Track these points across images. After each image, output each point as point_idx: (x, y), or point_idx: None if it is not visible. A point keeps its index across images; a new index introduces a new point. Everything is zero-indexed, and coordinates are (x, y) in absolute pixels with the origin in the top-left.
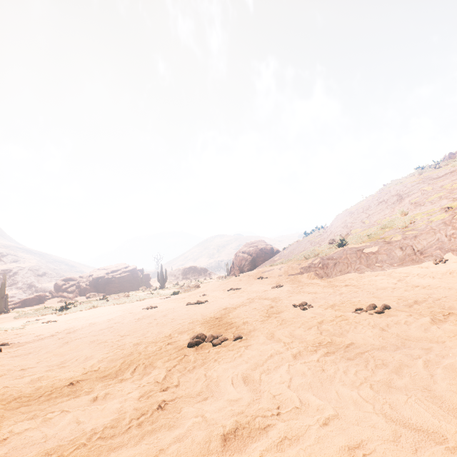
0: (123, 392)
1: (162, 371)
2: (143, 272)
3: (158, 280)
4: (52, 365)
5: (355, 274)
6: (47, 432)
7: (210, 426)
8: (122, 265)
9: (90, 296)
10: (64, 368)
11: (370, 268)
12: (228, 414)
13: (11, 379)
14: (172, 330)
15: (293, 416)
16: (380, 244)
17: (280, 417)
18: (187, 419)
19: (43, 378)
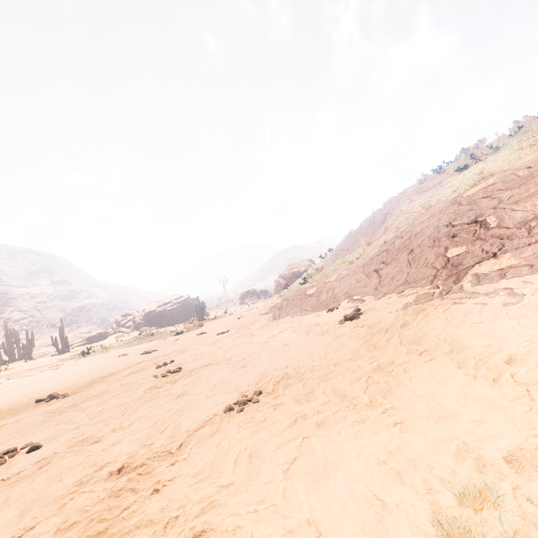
0: None
1: None
2: (193, 302)
3: (197, 312)
4: None
5: (288, 318)
6: None
7: None
8: (174, 296)
9: (142, 331)
10: None
11: (300, 311)
12: None
13: None
14: (67, 386)
15: None
16: (319, 285)
17: None
18: None
19: None
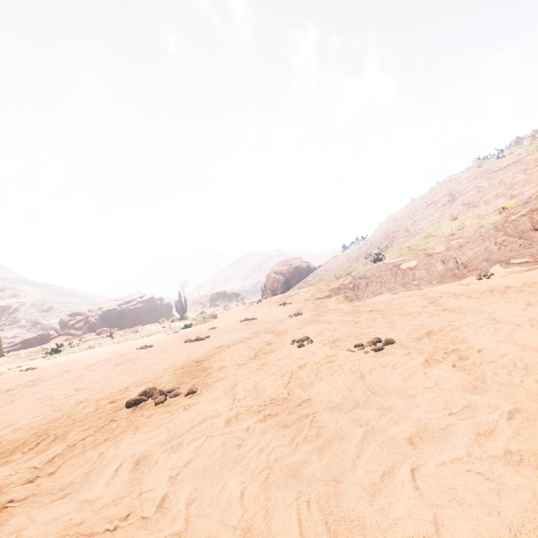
0: None
1: (60, 448)
2: (162, 301)
3: (177, 310)
4: None
5: (388, 295)
6: None
7: None
8: (137, 294)
9: (100, 332)
10: None
11: (405, 287)
12: (58, 527)
13: None
14: (135, 380)
15: (130, 533)
16: (419, 257)
17: (113, 534)
18: None
19: None
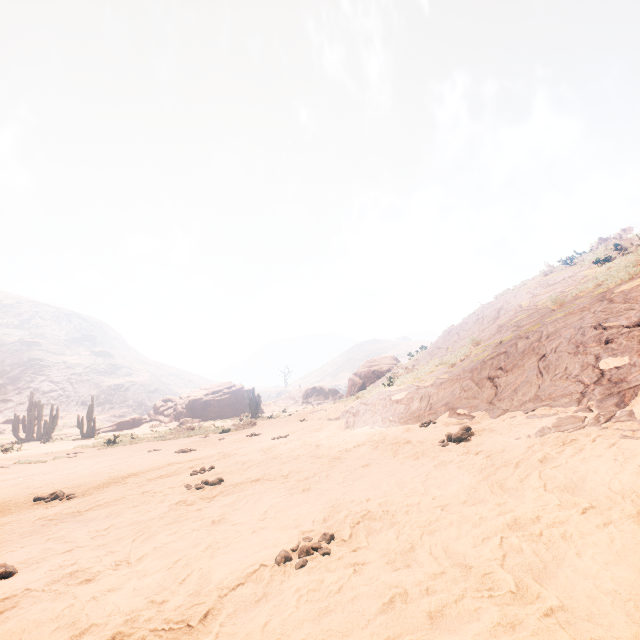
0: None
1: None
2: (247, 394)
3: (250, 407)
4: None
5: (366, 428)
6: None
7: None
8: (226, 384)
9: (182, 422)
10: None
11: (383, 421)
12: None
13: None
14: (78, 483)
15: None
16: (410, 389)
17: None
18: None
19: None
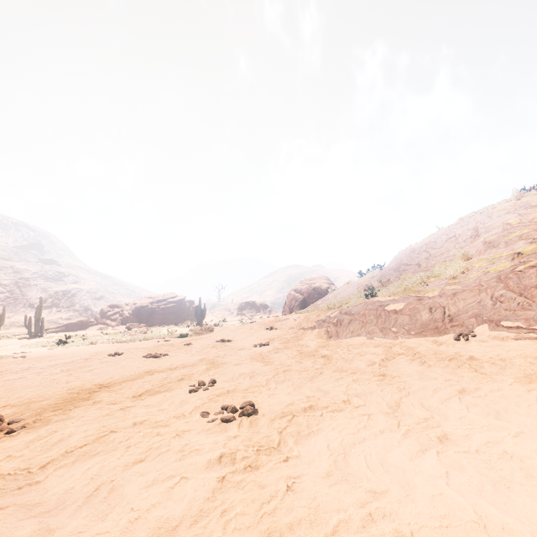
0: None
1: None
2: (190, 304)
3: (196, 315)
4: None
5: (362, 339)
6: None
7: None
8: (170, 294)
9: (129, 326)
10: None
11: (383, 332)
12: None
13: None
14: (26, 398)
15: None
16: (409, 300)
17: None
18: None
19: None
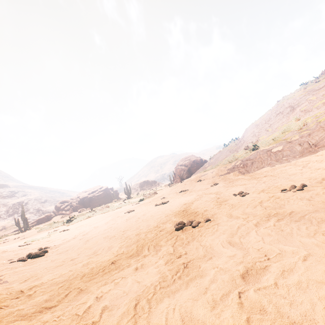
0: (152, 262)
1: (169, 247)
2: (113, 189)
3: (125, 193)
4: (88, 255)
5: (268, 168)
6: (124, 289)
7: (227, 272)
8: (98, 187)
9: (81, 211)
10: (99, 255)
11: (278, 162)
12: (233, 264)
13: (69, 266)
14: (156, 222)
15: (279, 259)
16: (283, 144)
17: (270, 260)
18: (208, 270)
19: (90, 263)
